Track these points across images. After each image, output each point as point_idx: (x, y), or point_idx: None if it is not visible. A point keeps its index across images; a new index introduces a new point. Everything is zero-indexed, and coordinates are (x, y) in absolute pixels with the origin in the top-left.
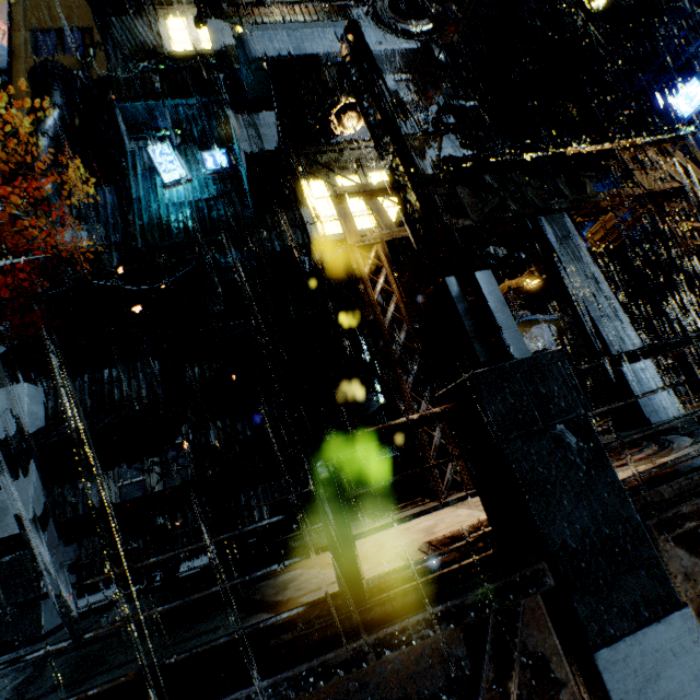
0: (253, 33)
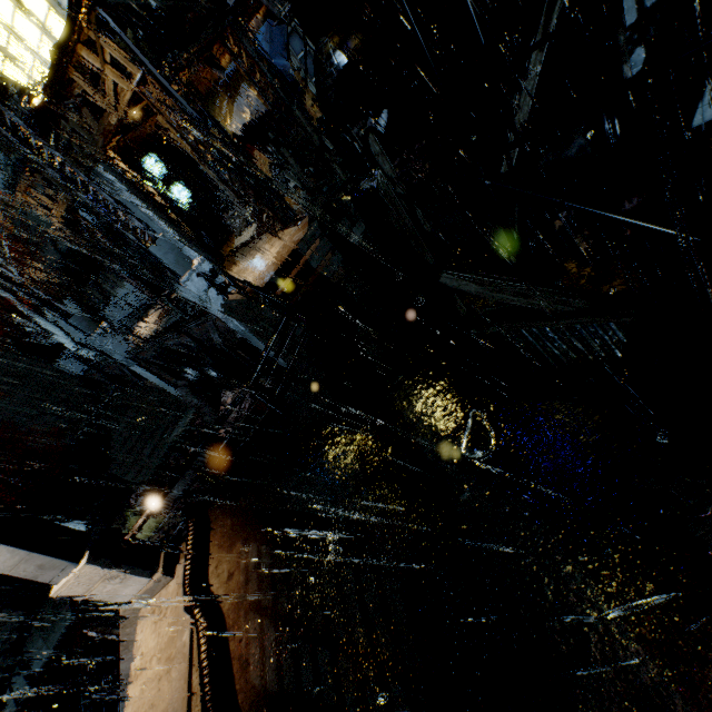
0: None
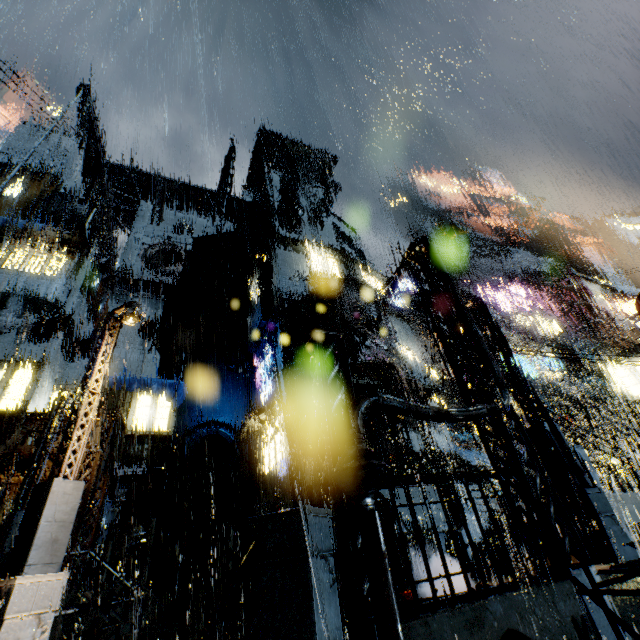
0: None
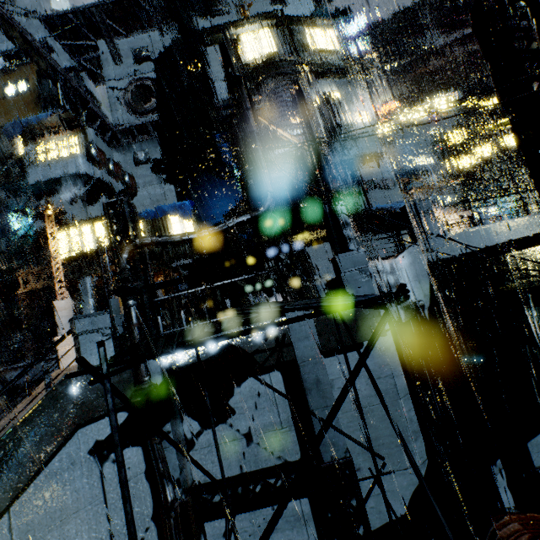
0: (28, 171)
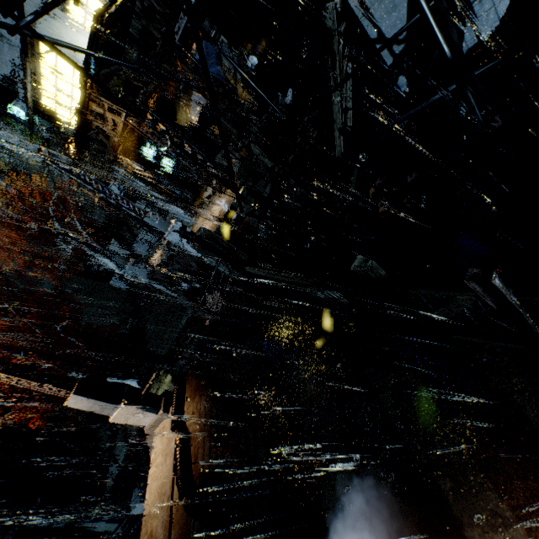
0: None
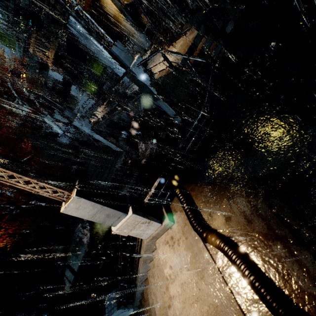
0: None
